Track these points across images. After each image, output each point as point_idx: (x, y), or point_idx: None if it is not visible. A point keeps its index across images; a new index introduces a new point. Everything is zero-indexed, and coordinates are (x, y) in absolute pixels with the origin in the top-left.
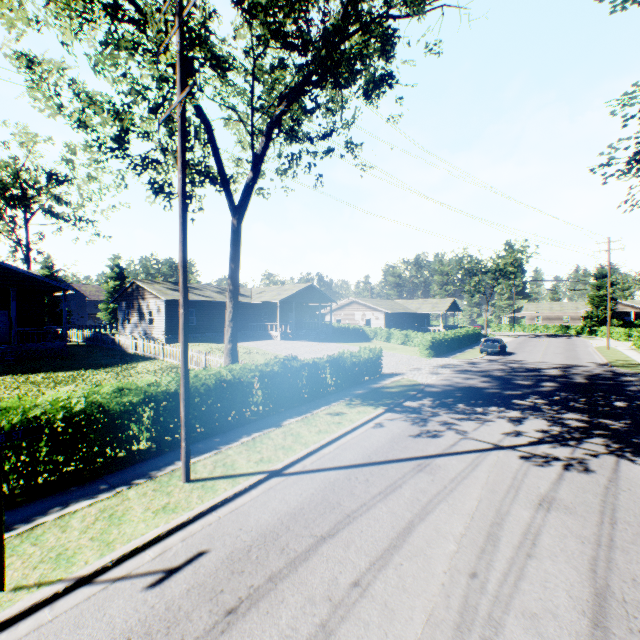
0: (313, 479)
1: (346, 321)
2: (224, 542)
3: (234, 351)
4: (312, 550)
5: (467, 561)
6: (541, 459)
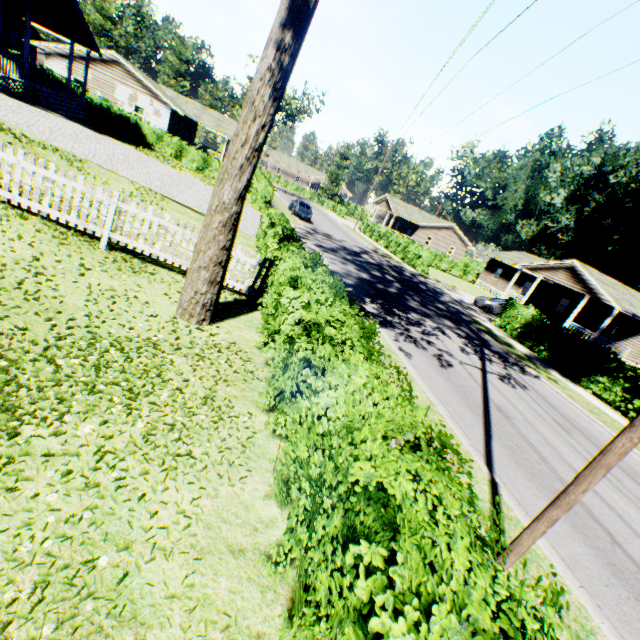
0: (507, 466)
1: (97, 91)
2: (635, 617)
3: (239, 220)
4: (635, 561)
5: (630, 503)
6: (506, 380)
